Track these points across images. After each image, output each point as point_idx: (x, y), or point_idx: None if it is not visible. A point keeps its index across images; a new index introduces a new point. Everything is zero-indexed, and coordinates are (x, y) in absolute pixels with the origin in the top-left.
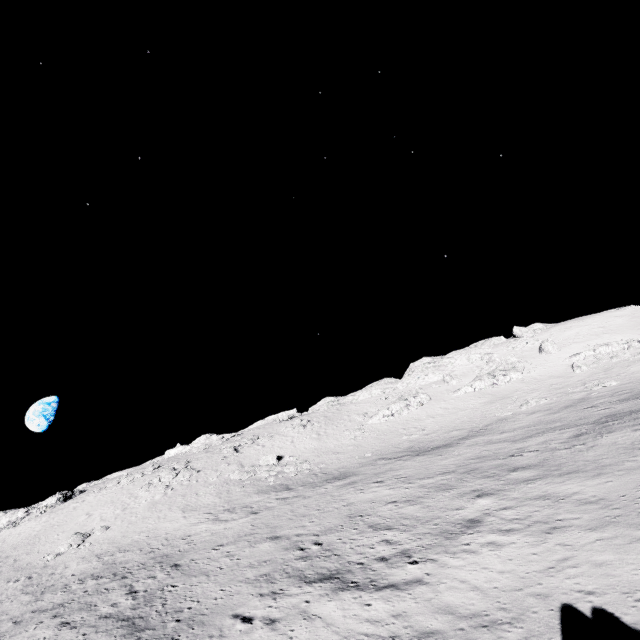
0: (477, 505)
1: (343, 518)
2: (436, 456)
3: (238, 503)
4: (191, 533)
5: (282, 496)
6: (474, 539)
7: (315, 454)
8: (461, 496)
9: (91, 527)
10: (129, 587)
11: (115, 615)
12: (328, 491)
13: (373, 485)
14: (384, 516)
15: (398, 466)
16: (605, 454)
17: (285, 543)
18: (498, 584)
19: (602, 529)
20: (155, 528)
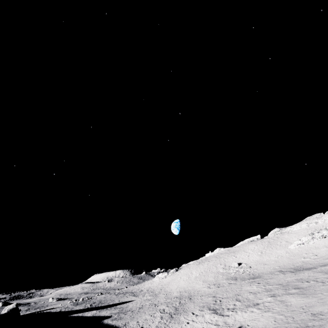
0: (265, 299)
1: (233, 294)
2: (293, 274)
3: (218, 282)
4: (200, 290)
5: (231, 282)
6: (250, 309)
7: (255, 264)
8: (267, 295)
9: (180, 282)
10: (180, 301)
11: (175, 306)
12: (243, 283)
13: (255, 284)
14: (242, 296)
15: (276, 277)
16: (323, 288)
17: (214, 299)
18: (239, 320)
19: (274, 313)
20: (194, 286)
